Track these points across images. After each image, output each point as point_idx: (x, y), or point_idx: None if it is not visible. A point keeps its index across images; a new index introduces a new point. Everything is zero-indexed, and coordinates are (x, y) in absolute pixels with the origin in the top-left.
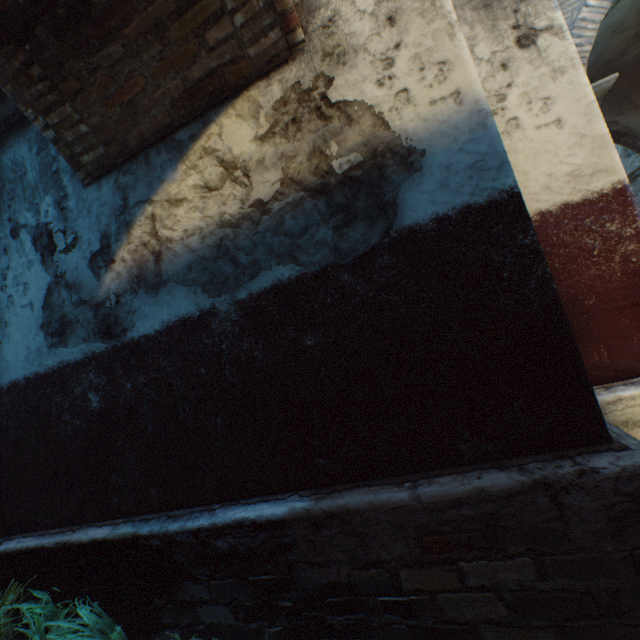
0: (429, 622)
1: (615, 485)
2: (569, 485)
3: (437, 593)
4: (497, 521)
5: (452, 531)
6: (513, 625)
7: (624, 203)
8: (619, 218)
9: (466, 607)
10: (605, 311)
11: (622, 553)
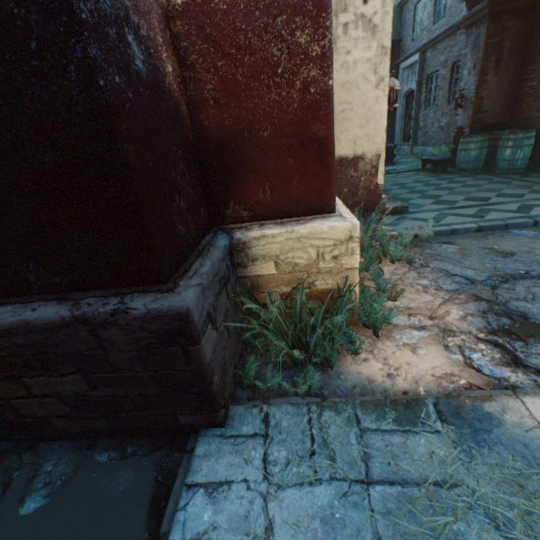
0: (12, 417)
1: (143, 324)
2: (105, 322)
3: (12, 399)
4: (48, 349)
5: (10, 356)
6: (77, 417)
7: (321, 5)
8: (311, 27)
9: (38, 408)
10: (277, 147)
11: (150, 373)
